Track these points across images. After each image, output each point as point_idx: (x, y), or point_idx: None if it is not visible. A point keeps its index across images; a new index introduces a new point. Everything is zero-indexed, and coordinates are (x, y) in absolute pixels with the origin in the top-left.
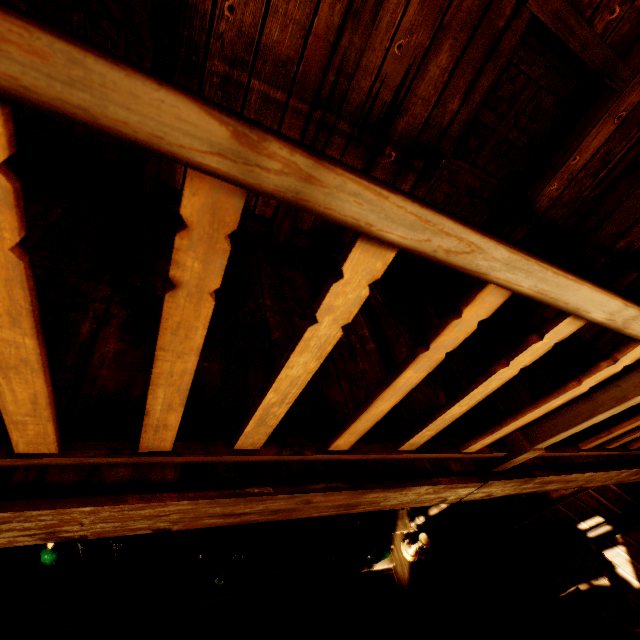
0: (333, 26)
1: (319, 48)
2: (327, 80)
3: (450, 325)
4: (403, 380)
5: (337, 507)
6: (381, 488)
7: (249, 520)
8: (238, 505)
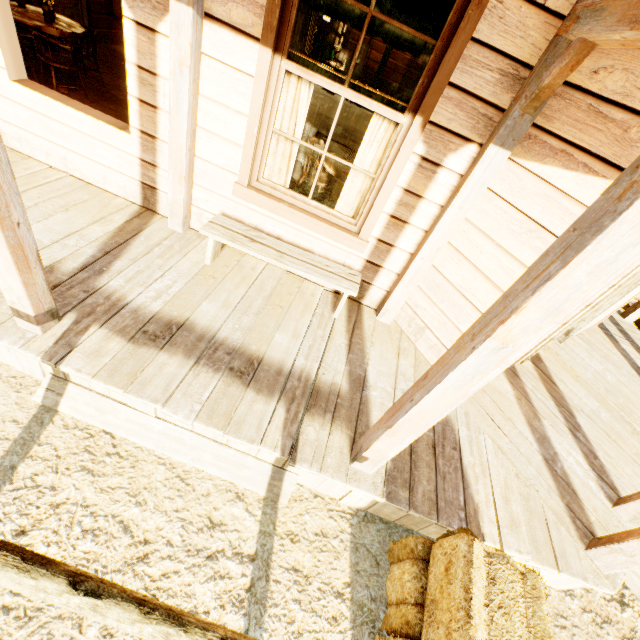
0: None
1: None
2: None
3: None
4: None
5: None
6: None
7: None
8: None
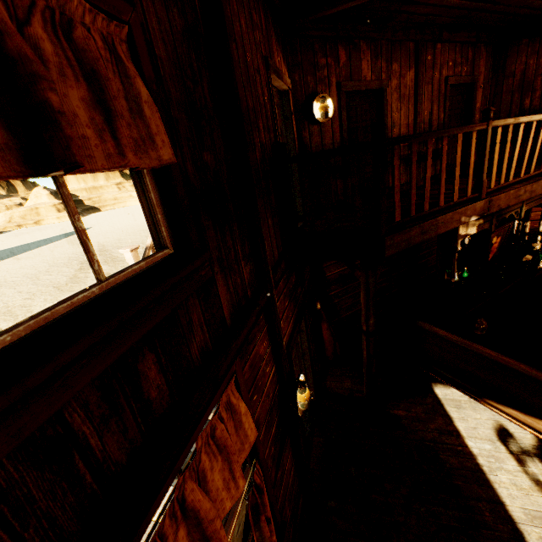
0: (412, 120)
1: (411, 126)
2: (417, 132)
3: (531, 131)
4: (528, 147)
5: (529, 194)
6: (534, 183)
7: (518, 201)
8: (517, 193)
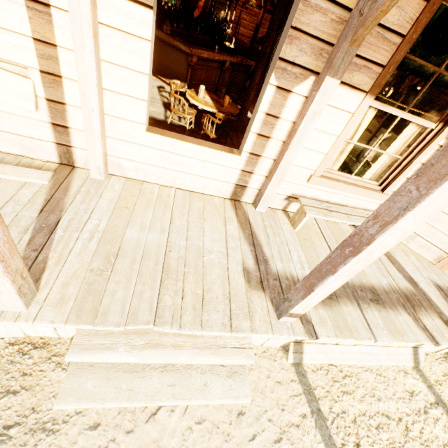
0: None
1: None
2: None
3: None
4: None
5: None
6: None
7: None
8: None
